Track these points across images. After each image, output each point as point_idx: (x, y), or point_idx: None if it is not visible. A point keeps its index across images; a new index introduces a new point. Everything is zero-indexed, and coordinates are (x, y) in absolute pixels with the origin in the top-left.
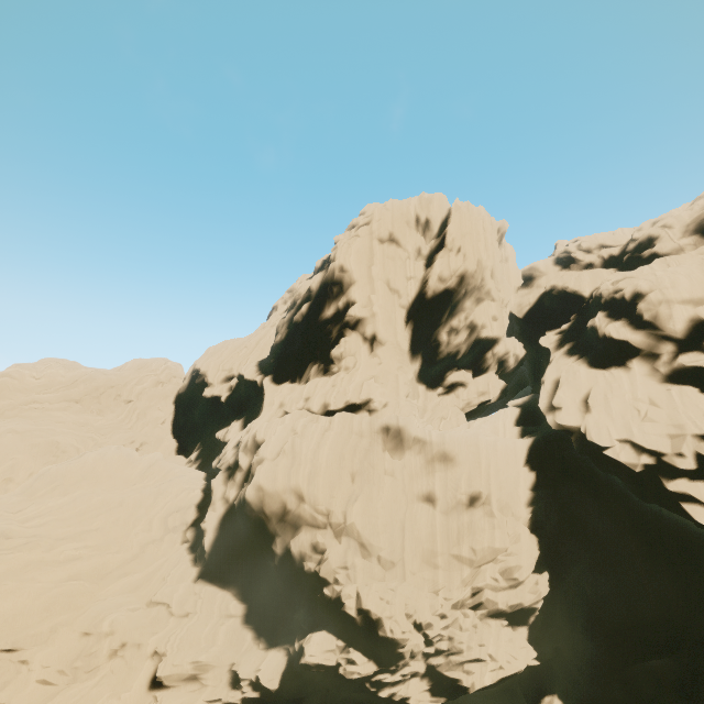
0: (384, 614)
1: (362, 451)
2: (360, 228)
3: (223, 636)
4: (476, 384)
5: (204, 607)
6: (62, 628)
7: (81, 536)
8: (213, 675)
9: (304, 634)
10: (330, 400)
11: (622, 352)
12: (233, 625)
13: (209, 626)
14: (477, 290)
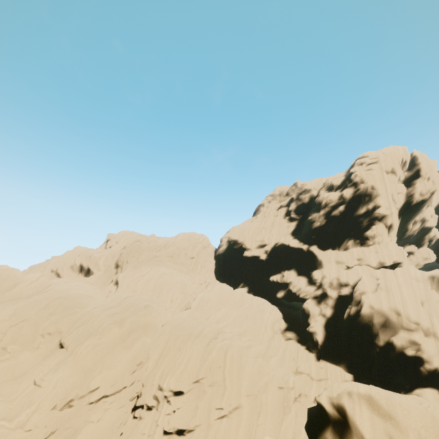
0: None
1: (423, 289)
2: (371, 165)
3: None
4: (420, 253)
5: (332, 375)
6: (269, 384)
7: (244, 333)
8: None
9: (406, 390)
10: (385, 260)
11: None
12: None
13: None
14: (429, 200)
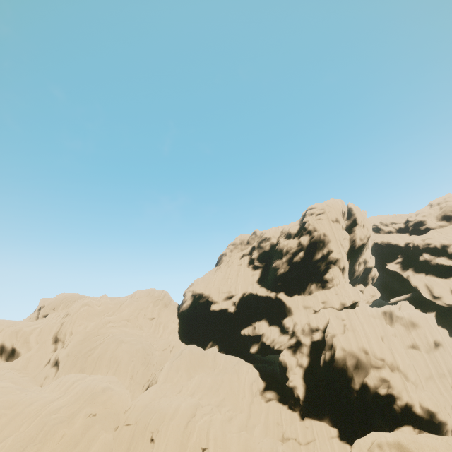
0: (438, 405)
1: (380, 325)
2: (319, 215)
3: (337, 449)
4: (368, 291)
5: (319, 434)
6: None
7: (222, 403)
8: None
9: None
10: (346, 301)
11: (450, 271)
12: (337, 442)
13: (328, 445)
14: (366, 244)
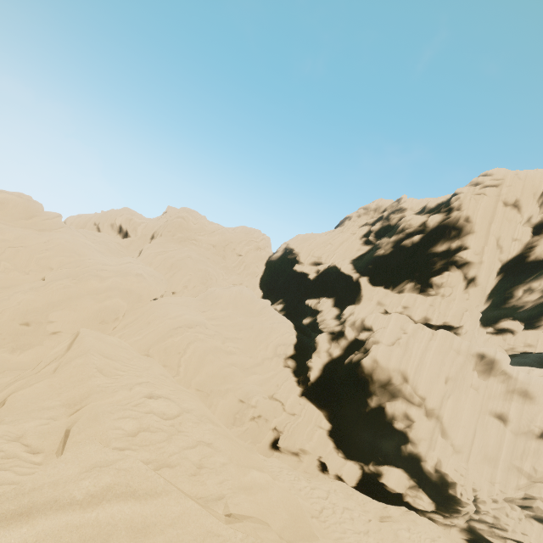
0: (460, 482)
1: (458, 364)
2: (487, 187)
3: (317, 438)
4: (525, 336)
5: (306, 415)
6: (230, 392)
7: (235, 340)
8: (308, 458)
9: (377, 462)
10: (433, 317)
11: None
12: (322, 433)
13: (309, 428)
14: None
